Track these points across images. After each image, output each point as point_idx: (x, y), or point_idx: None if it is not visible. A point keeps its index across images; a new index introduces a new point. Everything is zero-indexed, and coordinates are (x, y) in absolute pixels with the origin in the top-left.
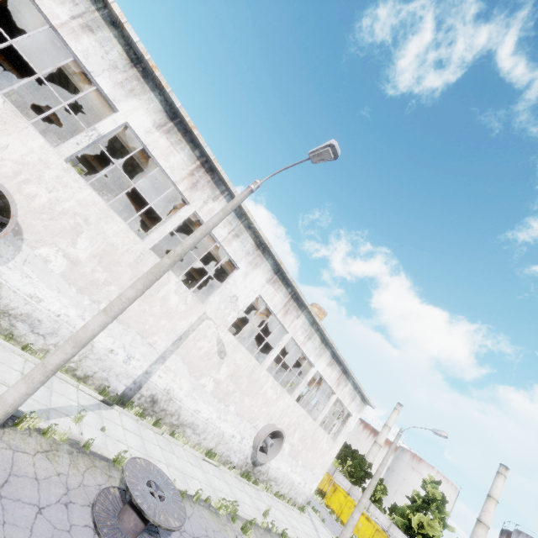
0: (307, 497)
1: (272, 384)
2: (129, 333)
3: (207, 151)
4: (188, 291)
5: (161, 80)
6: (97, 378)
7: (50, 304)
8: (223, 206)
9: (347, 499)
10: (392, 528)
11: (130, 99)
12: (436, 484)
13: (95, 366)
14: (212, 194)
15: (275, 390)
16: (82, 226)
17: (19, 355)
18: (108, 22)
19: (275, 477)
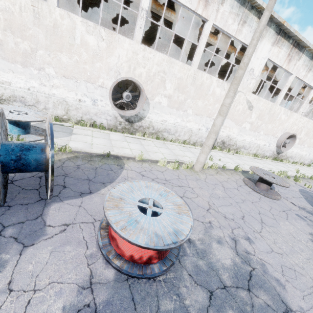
0: (310, 160)
1: (284, 112)
2: (203, 118)
3: None
4: (223, 82)
5: None
6: (198, 142)
7: (170, 121)
8: (229, 4)
9: None
10: None
11: None
12: None
13: (195, 138)
14: None
15: (286, 114)
16: (164, 77)
17: (172, 144)
18: None
19: (290, 156)
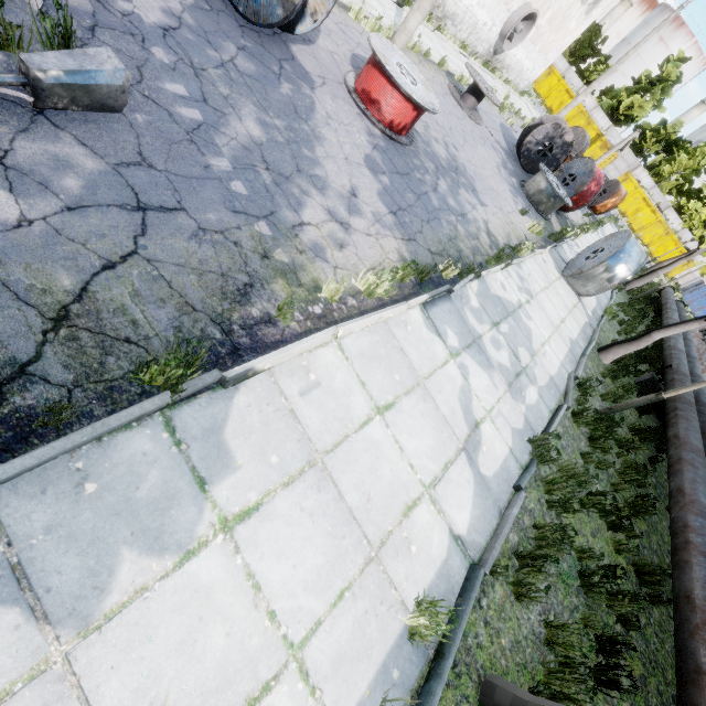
0: (529, 83)
1: None
2: None
3: None
4: None
5: None
6: None
7: None
8: None
9: (560, 84)
10: (595, 111)
11: None
12: (681, 63)
13: None
14: None
15: None
16: None
17: None
18: None
19: (508, 66)
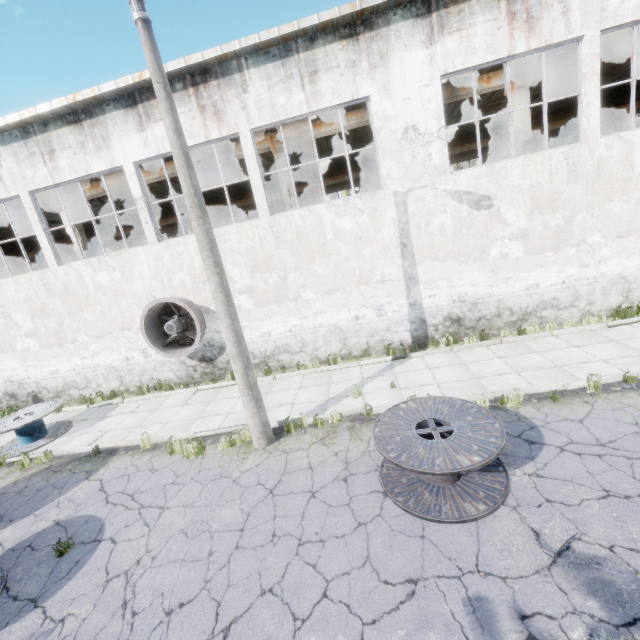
0: None
1: None
2: (351, 292)
3: (173, 69)
4: (348, 199)
5: (87, 96)
6: (374, 346)
7: (277, 330)
8: (259, 79)
9: None
10: None
11: (112, 146)
12: None
13: (361, 339)
14: (237, 90)
15: None
16: None
17: (297, 375)
18: (44, 130)
19: None
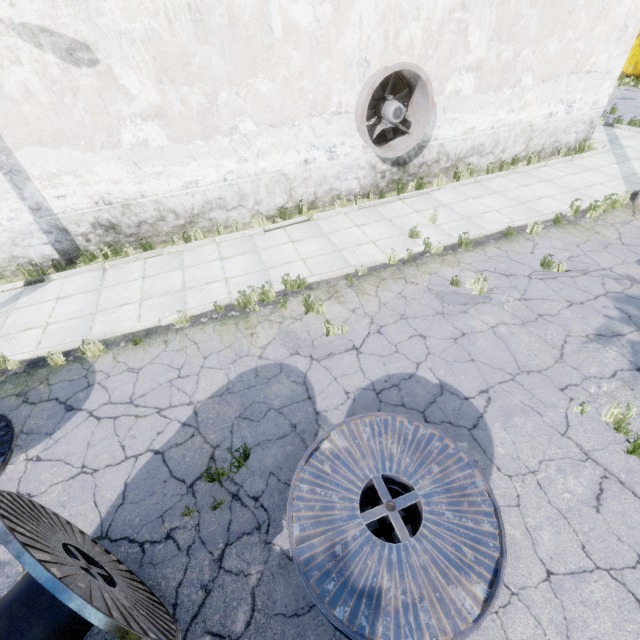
0: (588, 123)
1: None
2: None
3: None
4: None
5: None
6: (5, 266)
7: None
8: None
9: None
10: None
11: None
12: None
13: None
14: None
15: None
16: None
17: None
18: None
19: (471, 149)
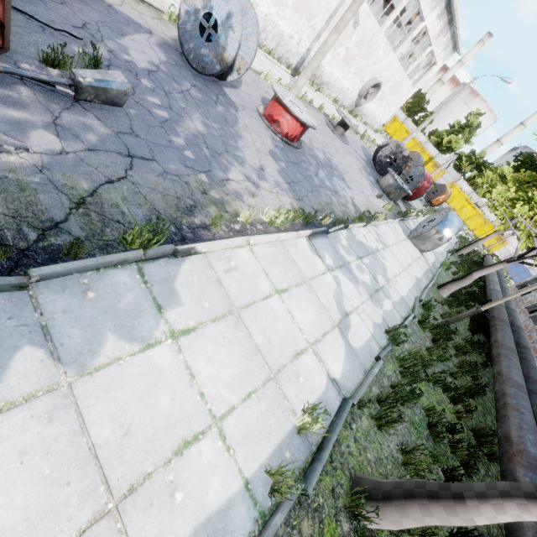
0: (380, 125)
1: (384, 45)
2: (301, 20)
3: None
4: None
5: None
6: (283, 59)
7: (262, 7)
8: None
9: (401, 127)
10: (426, 144)
11: None
12: (479, 116)
13: (283, 51)
14: None
15: (384, 50)
16: None
17: (257, 52)
18: None
19: (365, 114)
